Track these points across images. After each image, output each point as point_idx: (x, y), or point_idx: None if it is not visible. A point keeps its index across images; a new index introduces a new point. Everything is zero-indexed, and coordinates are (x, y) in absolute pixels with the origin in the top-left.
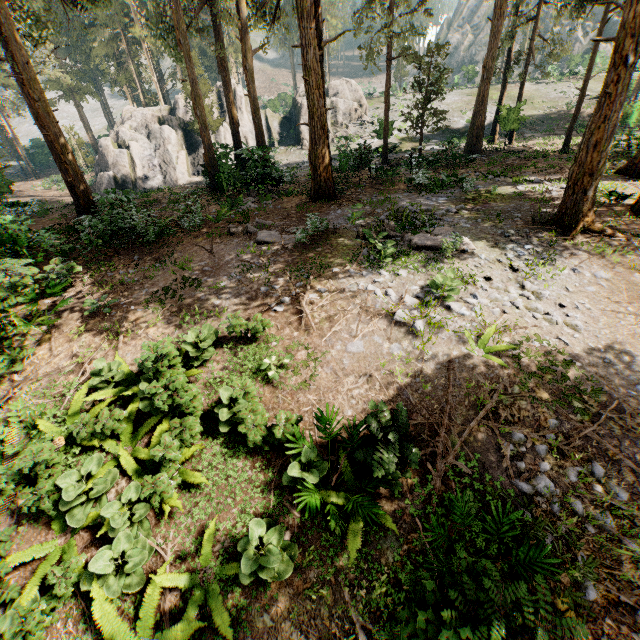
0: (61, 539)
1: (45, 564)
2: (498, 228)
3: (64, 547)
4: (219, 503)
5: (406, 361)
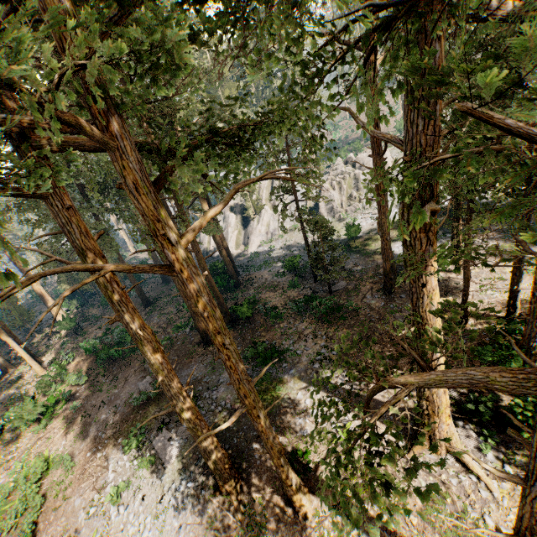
0: None
1: None
2: None
3: None
4: None
5: (75, 527)
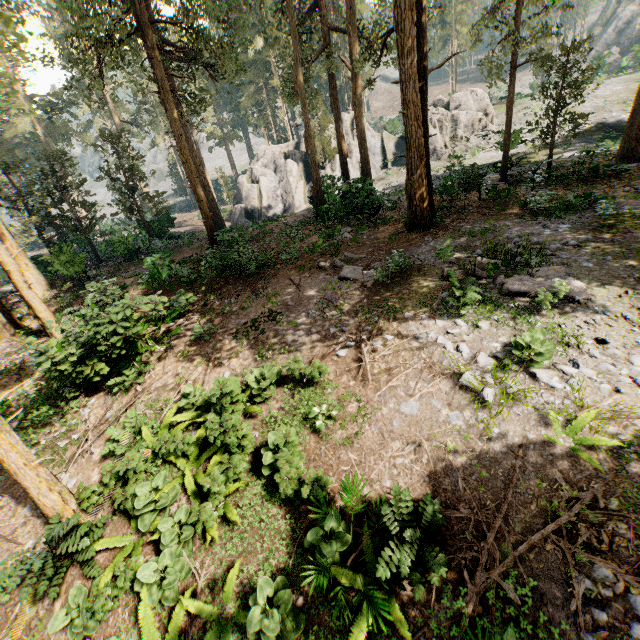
0: (135, 536)
1: (120, 554)
2: (635, 269)
3: (135, 544)
4: (249, 544)
5: (464, 436)
